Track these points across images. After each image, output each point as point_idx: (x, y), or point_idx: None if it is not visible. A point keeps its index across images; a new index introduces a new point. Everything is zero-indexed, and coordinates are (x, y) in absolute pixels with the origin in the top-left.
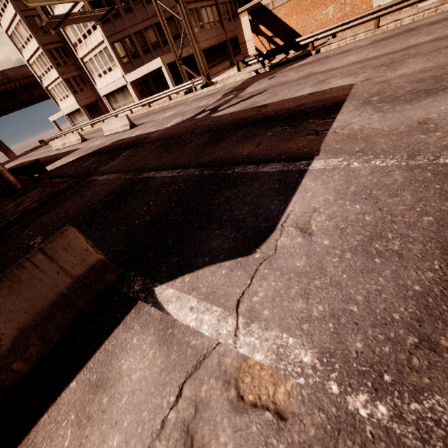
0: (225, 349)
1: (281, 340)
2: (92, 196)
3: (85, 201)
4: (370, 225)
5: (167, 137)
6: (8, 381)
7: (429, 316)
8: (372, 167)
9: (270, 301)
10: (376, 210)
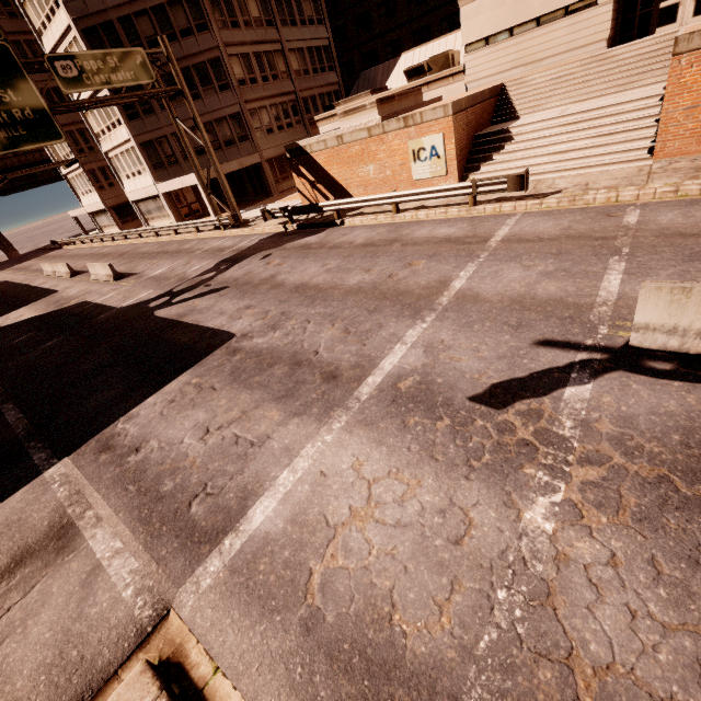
0: None
1: None
2: None
3: None
4: None
5: (95, 334)
6: None
7: None
8: (53, 495)
9: None
10: None
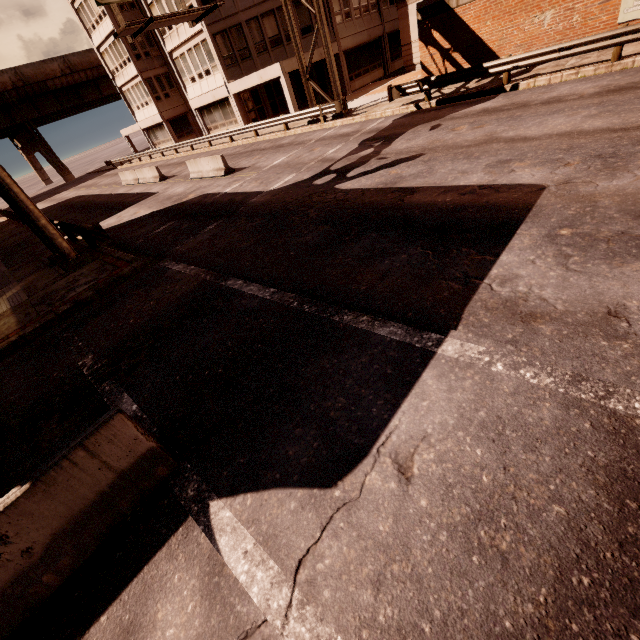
0: (271, 633)
1: None
2: (160, 301)
3: (150, 307)
4: (485, 492)
5: (270, 213)
6: (37, 595)
7: None
8: (519, 382)
9: (335, 577)
10: (499, 467)
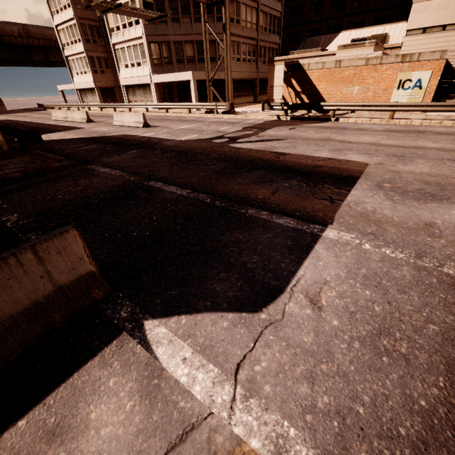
0: (218, 423)
1: (282, 428)
2: (88, 187)
3: (78, 189)
4: (379, 316)
5: (181, 150)
6: None
7: (434, 440)
8: (383, 255)
9: (273, 375)
10: (385, 302)
